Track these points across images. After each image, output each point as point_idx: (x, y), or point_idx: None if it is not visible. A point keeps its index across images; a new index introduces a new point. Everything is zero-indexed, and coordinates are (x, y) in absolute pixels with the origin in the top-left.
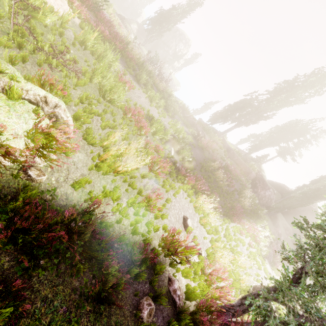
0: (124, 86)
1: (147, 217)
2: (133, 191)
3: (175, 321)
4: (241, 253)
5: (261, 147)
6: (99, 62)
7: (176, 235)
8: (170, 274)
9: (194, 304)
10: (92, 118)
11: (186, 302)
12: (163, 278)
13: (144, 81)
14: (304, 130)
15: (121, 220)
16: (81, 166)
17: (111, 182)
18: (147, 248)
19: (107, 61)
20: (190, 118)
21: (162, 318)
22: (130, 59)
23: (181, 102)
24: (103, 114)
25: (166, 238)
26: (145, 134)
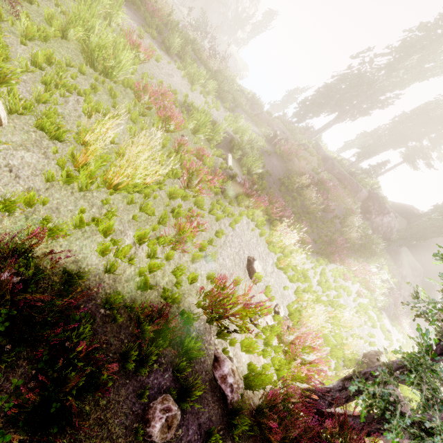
0: (137, 53)
1: (177, 261)
2: (151, 219)
3: (224, 427)
4: (344, 307)
5: (377, 150)
6: (80, 3)
7: (229, 287)
8: (218, 349)
9: (264, 392)
10: (66, 97)
11: (248, 391)
12: (203, 359)
13: (178, 48)
14: None
15: (115, 267)
16: (29, 175)
17: (102, 203)
18: (165, 312)
19: (101, 9)
20: (262, 113)
21: (197, 426)
22: (151, 14)
23: (248, 91)
24: (89, 92)
25: (211, 293)
26: (176, 129)
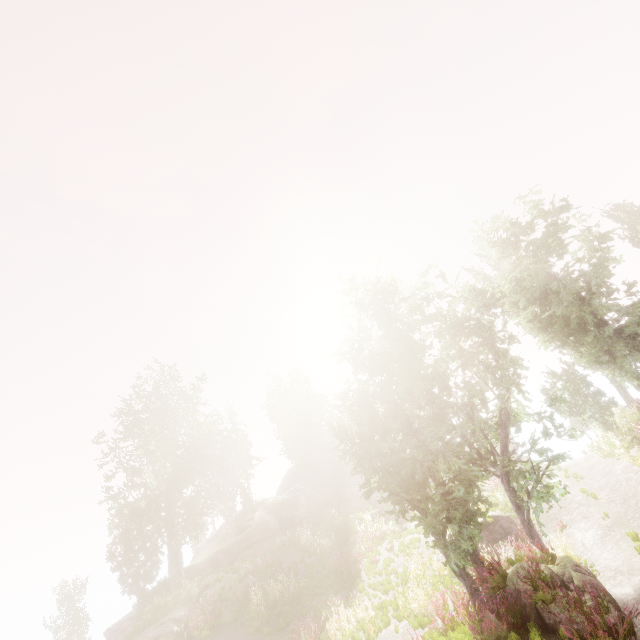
0: None
1: None
2: None
3: None
4: (405, 567)
5: (226, 496)
6: None
7: None
8: None
9: None
10: None
11: None
12: None
13: None
14: (220, 431)
15: None
16: None
17: None
18: None
19: None
20: None
21: None
22: None
23: None
24: None
25: None
26: None
